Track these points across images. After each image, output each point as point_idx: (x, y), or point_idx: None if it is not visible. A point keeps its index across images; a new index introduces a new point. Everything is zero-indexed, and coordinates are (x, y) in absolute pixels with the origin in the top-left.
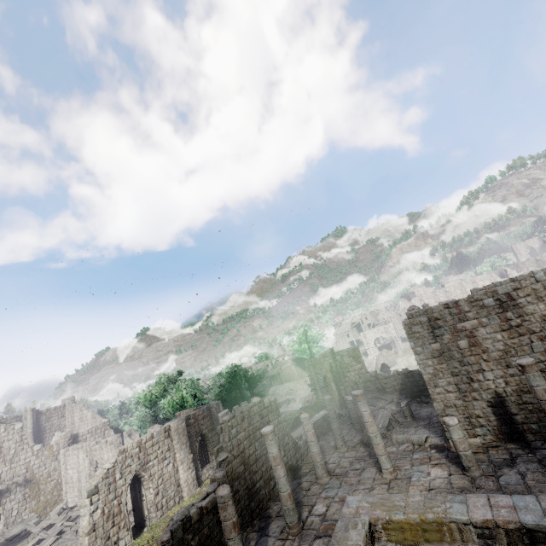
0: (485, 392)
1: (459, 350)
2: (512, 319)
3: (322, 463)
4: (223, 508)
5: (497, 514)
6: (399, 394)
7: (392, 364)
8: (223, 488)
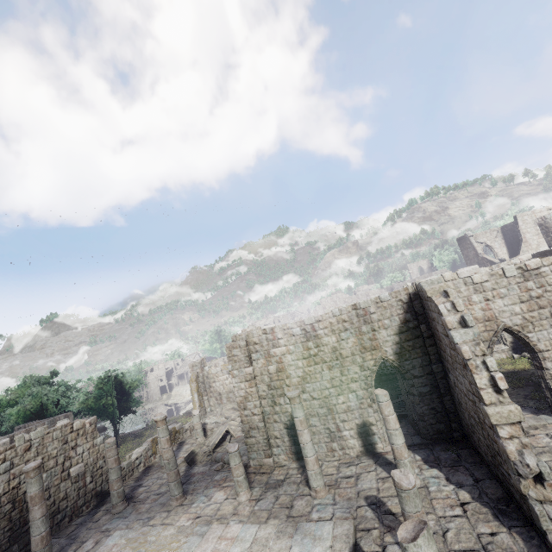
0: (284, 414)
1: (269, 374)
2: (312, 348)
3: (119, 491)
4: None
5: (217, 547)
6: None
7: None
8: None
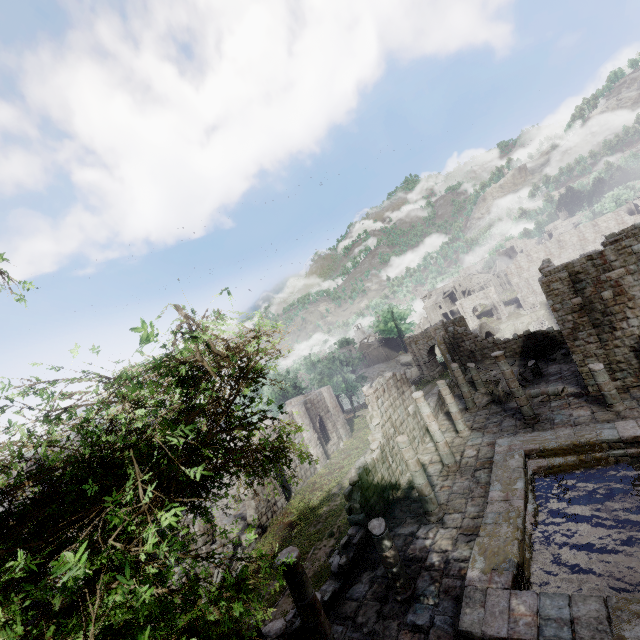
0: (629, 338)
1: (602, 301)
2: None
3: (462, 420)
4: (406, 451)
5: None
6: (521, 357)
7: (495, 332)
8: (402, 438)
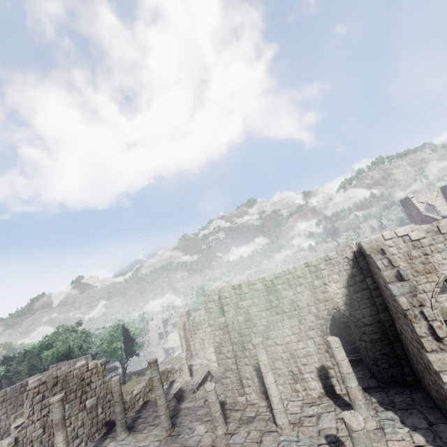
0: (253, 358)
1: (238, 323)
2: (273, 301)
3: (122, 421)
4: None
5: None
6: None
7: None
8: None
